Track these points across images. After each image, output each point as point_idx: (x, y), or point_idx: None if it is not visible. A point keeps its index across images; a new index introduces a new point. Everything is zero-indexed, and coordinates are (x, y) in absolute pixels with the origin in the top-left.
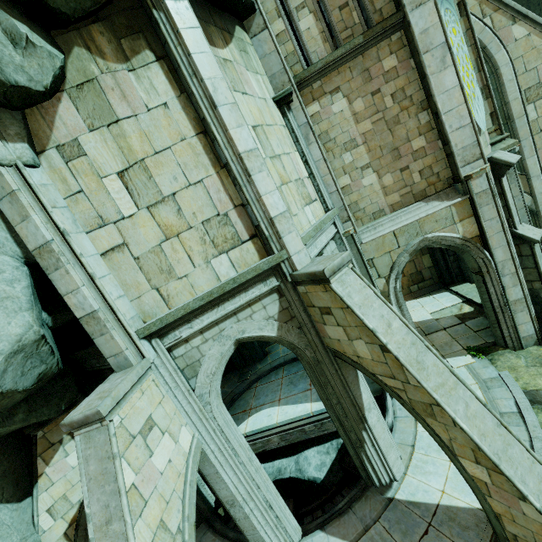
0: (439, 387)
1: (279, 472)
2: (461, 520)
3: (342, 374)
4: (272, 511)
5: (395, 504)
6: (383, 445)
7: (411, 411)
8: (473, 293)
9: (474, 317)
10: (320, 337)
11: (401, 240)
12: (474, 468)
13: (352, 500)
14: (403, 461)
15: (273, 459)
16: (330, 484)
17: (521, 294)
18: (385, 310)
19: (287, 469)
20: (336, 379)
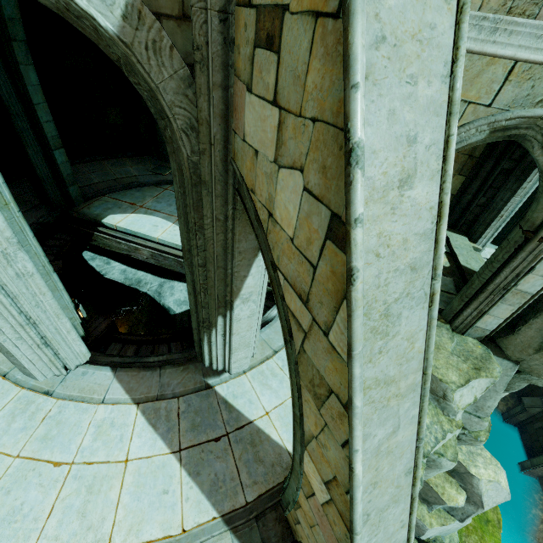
0: (379, 384)
1: (138, 282)
2: (262, 451)
3: (233, 231)
4: (38, 329)
5: (210, 394)
6: (237, 341)
7: (291, 359)
8: (464, 251)
9: (443, 273)
10: (228, 127)
11: (506, 95)
12: (315, 478)
13: (169, 362)
14: (253, 359)
15: (139, 268)
16: (181, 322)
17: (537, 289)
18: (433, 132)
19: (147, 285)
20: (218, 232)
